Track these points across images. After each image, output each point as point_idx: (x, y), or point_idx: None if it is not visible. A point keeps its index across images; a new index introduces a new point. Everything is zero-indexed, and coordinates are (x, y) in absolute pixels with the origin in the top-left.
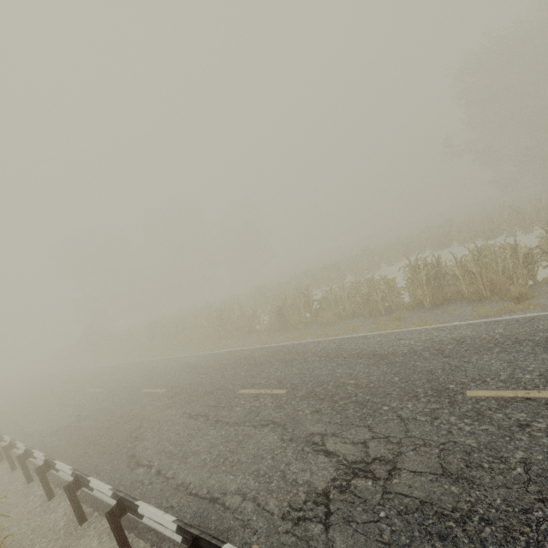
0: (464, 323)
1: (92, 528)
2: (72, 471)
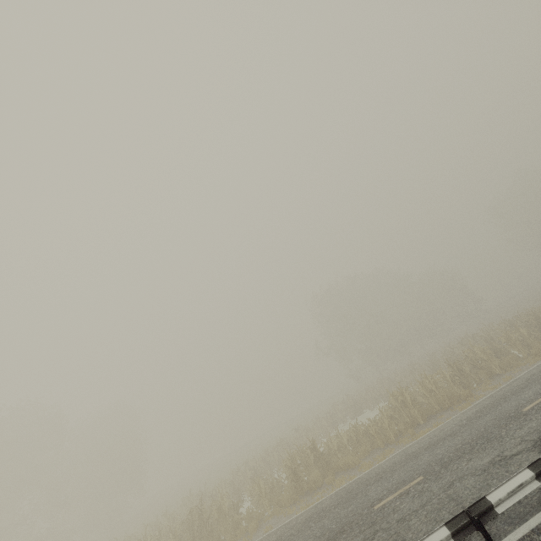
0: (463, 411)
1: None
2: None
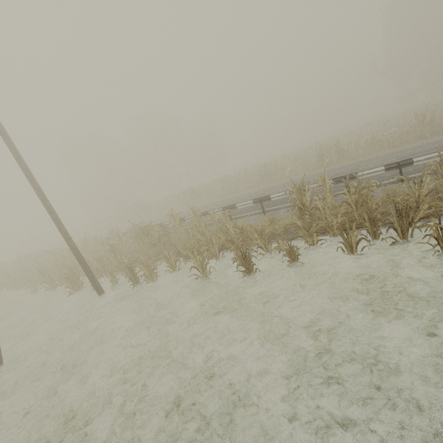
0: None
1: None
2: (332, 180)
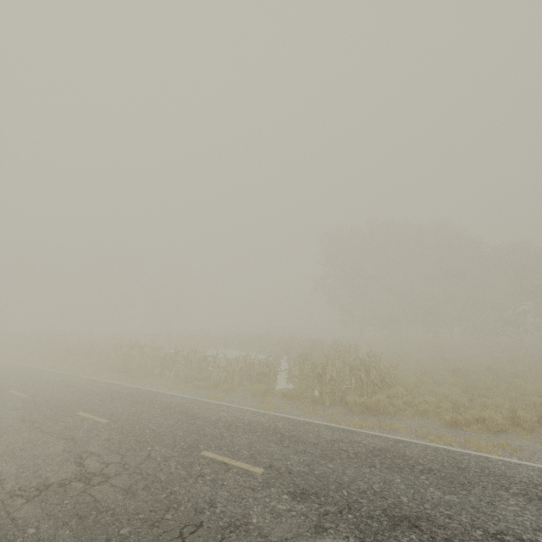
0: (92, 378)
1: None
2: None
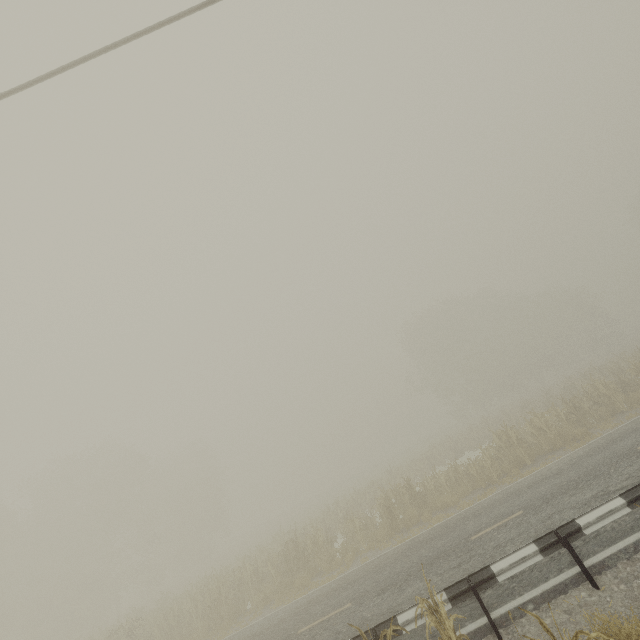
0: (575, 450)
1: (521, 627)
2: (445, 593)
